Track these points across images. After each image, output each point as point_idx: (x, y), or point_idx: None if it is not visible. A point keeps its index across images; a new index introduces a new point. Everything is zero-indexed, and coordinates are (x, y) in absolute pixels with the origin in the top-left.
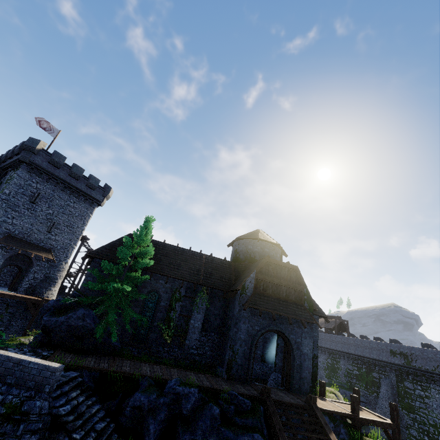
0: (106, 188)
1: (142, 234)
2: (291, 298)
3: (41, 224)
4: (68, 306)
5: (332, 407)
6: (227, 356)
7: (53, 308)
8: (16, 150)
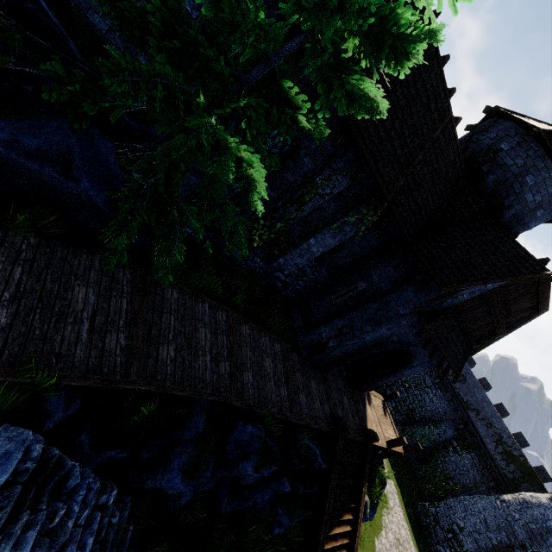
0: None
1: None
2: (474, 333)
3: None
4: None
5: (376, 428)
6: (325, 336)
7: None
8: None
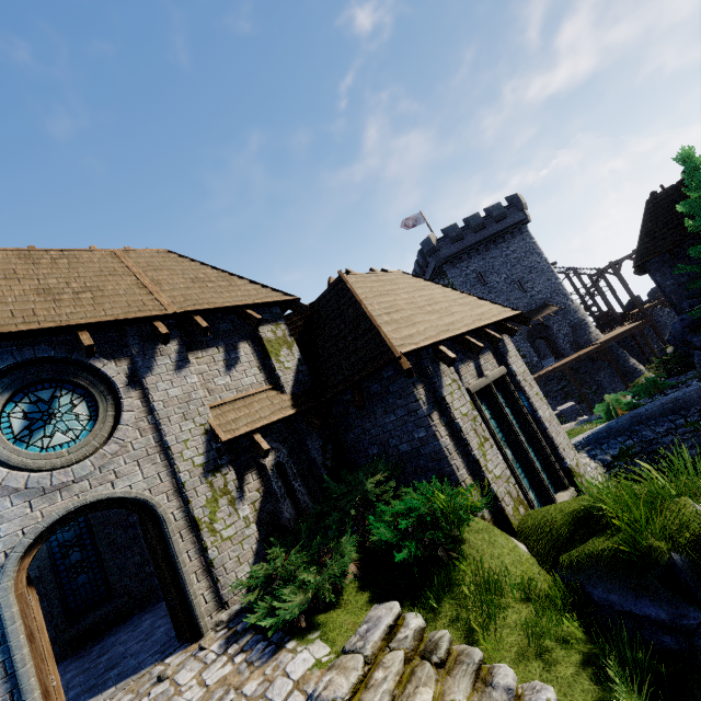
0: (512, 201)
1: (696, 181)
2: None
3: (511, 293)
4: (700, 317)
5: None
6: None
7: (686, 328)
8: (422, 265)
